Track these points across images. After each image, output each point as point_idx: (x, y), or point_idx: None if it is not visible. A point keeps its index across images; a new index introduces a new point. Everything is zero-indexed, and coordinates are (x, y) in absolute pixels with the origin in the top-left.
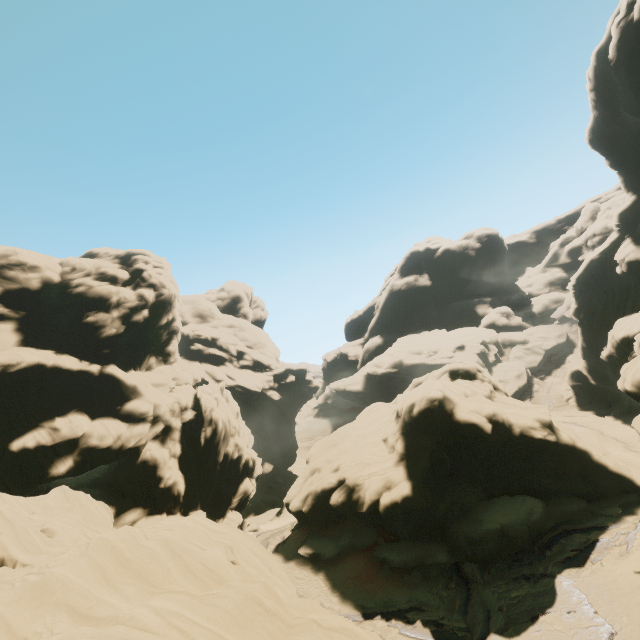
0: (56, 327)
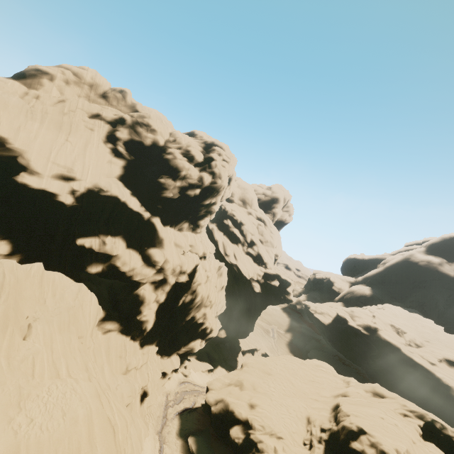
0: (143, 175)
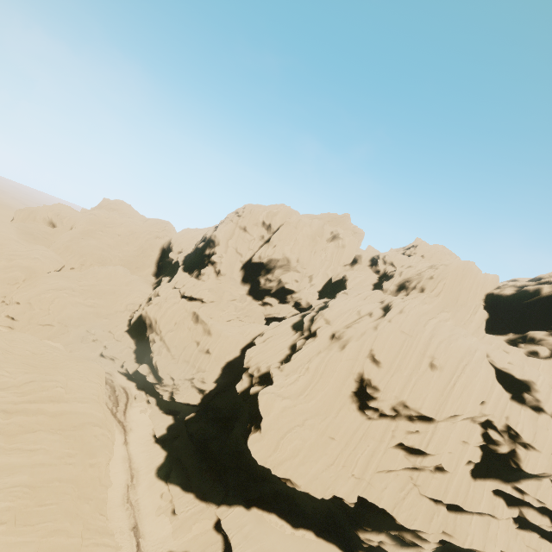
0: None
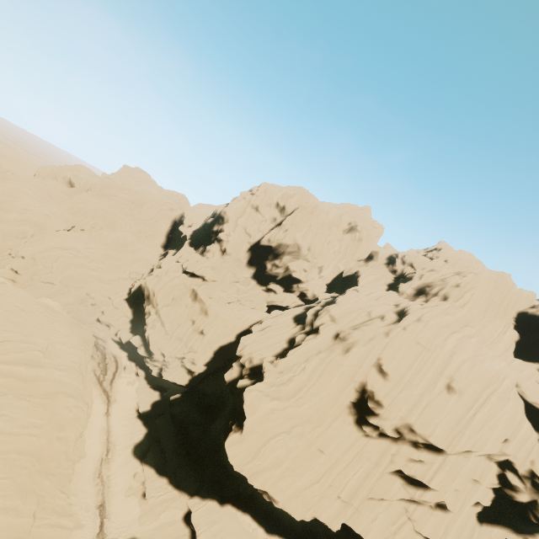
0: None
